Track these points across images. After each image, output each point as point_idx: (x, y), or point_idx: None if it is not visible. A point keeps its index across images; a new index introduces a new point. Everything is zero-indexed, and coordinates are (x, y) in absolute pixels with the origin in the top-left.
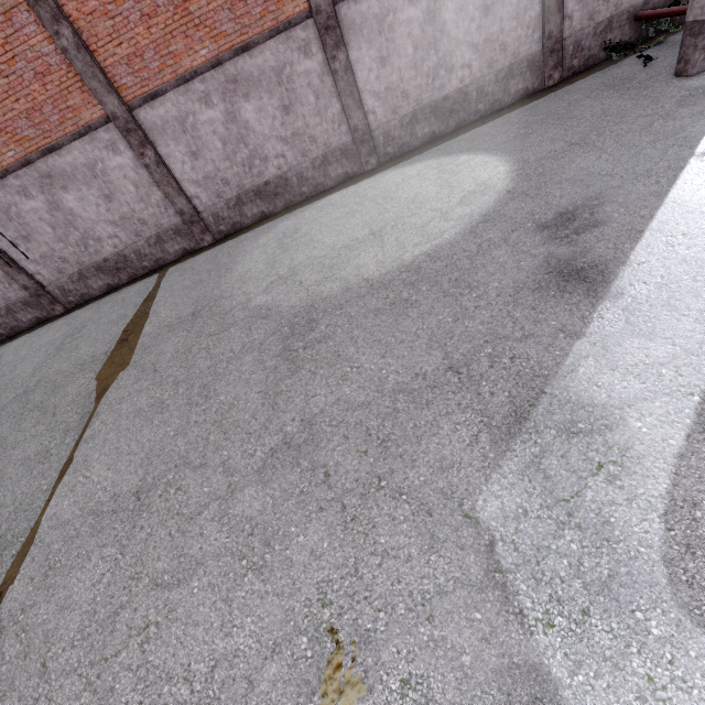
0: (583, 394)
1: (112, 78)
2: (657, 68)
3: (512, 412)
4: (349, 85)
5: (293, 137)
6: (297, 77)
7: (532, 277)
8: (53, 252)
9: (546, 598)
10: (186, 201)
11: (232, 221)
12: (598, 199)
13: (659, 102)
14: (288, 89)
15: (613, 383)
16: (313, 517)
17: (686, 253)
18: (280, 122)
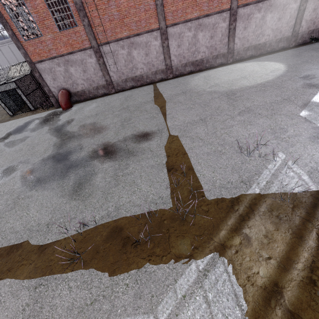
0: None
1: (166, 16)
2: None
3: (303, 104)
4: (233, 34)
5: (210, 47)
6: (218, 28)
7: (300, 86)
8: (121, 70)
9: (318, 121)
10: (170, 61)
11: (181, 71)
12: (315, 73)
13: None
14: (214, 31)
15: None
16: (260, 118)
17: None
18: (208, 41)
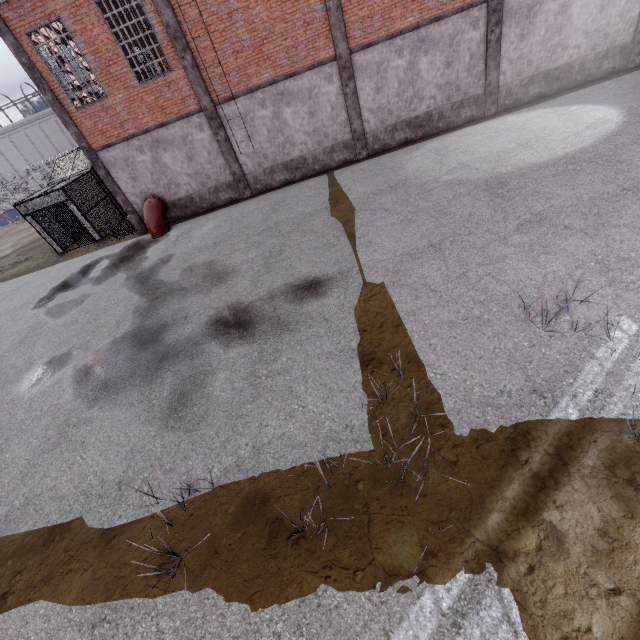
0: None
1: (348, 31)
2: None
3: None
4: (495, 52)
5: (445, 85)
6: (463, 43)
7: None
8: (261, 150)
9: None
10: (361, 123)
11: (384, 143)
12: None
13: None
14: (454, 51)
15: None
16: (568, 238)
17: None
18: (440, 74)
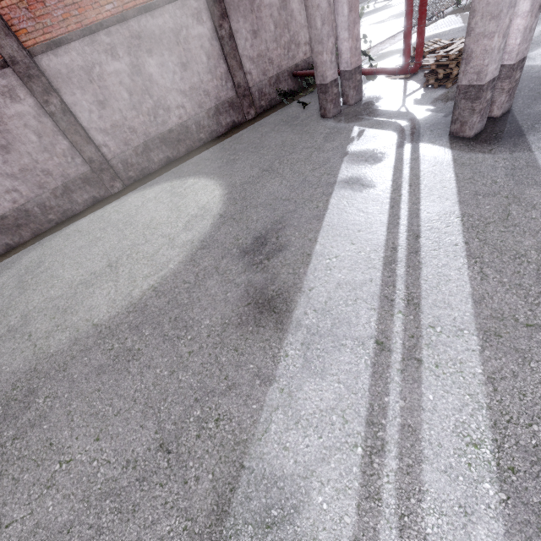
0: (275, 463)
1: None
2: (311, 110)
3: (215, 505)
4: (72, 124)
5: (22, 172)
6: (9, 119)
7: (236, 310)
8: None
9: None
10: None
11: None
12: (281, 223)
13: (314, 137)
14: (1, 130)
15: (298, 442)
16: None
17: (339, 276)
18: (1, 160)
